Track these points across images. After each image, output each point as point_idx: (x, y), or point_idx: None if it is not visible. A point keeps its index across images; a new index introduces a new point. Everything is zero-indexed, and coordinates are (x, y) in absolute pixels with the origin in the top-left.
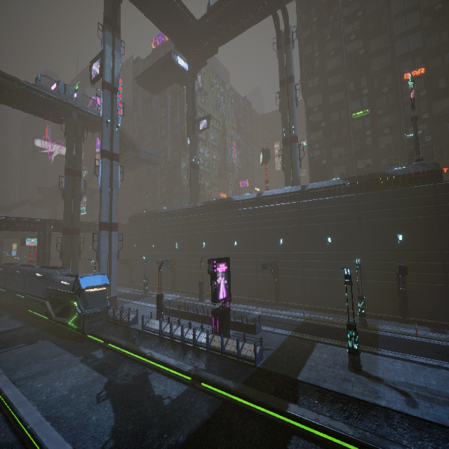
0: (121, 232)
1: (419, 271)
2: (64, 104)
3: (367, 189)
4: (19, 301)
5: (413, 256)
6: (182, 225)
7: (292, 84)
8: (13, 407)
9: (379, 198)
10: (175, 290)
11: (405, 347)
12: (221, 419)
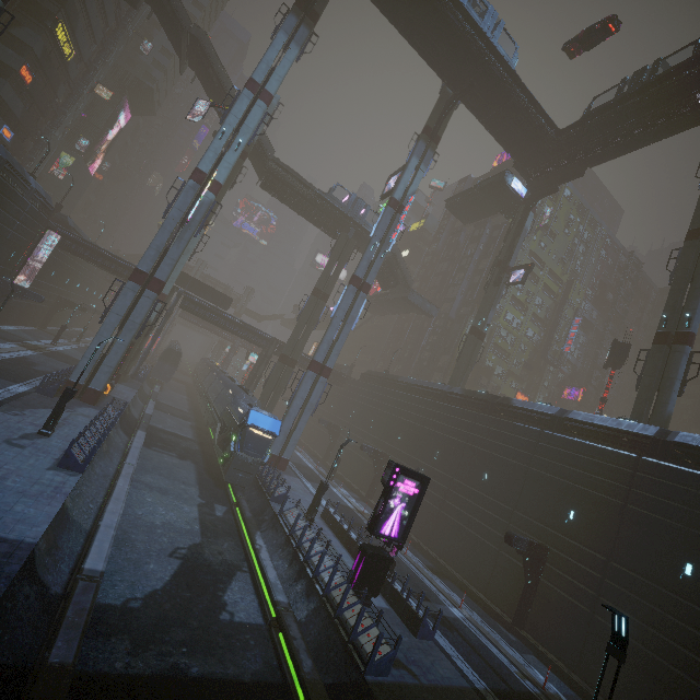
0: (345, 387)
1: None
2: (347, 219)
3: None
4: (207, 412)
5: None
6: (419, 410)
7: None
8: (110, 498)
9: None
10: (368, 499)
11: None
12: (256, 699)
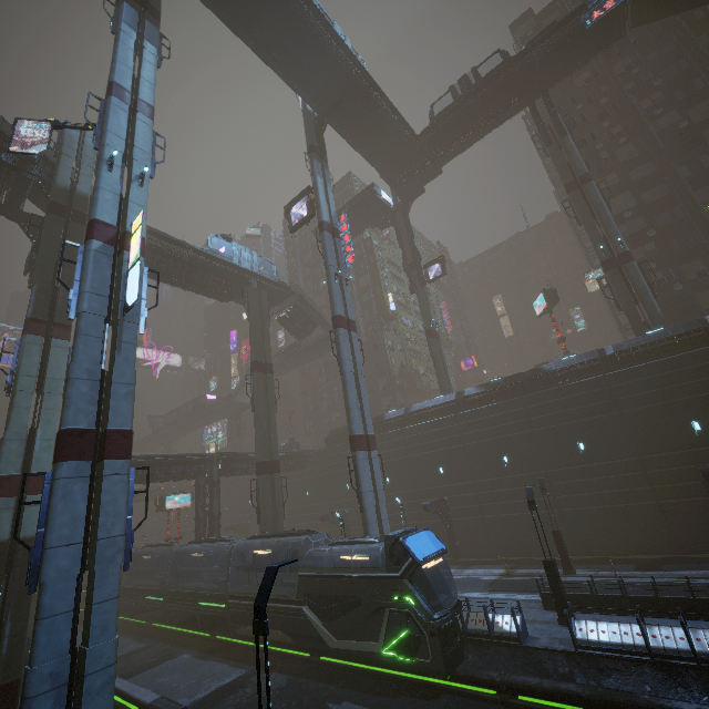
0: (313, 466)
1: None
2: (240, 272)
3: None
4: (209, 616)
5: None
6: (445, 432)
7: (592, 183)
8: None
9: None
10: (462, 561)
11: None
12: None
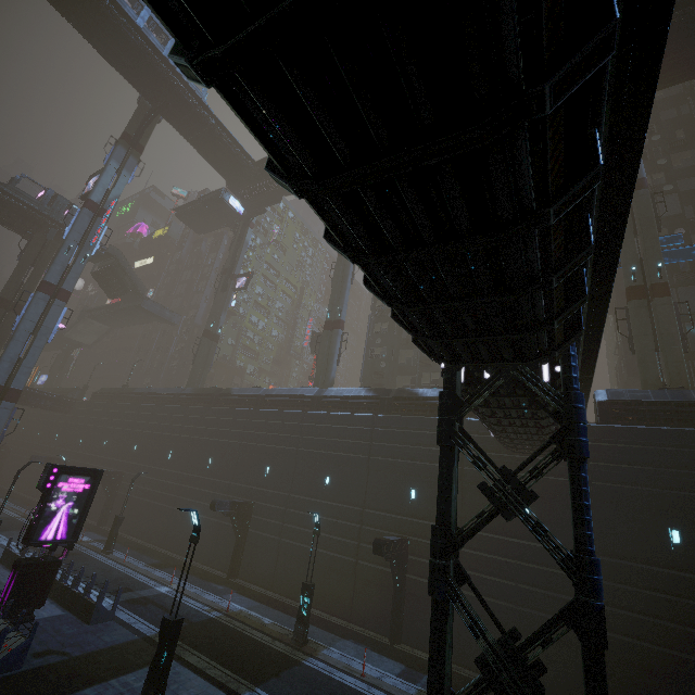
0: (72, 413)
1: (428, 558)
2: (43, 217)
3: (389, 410)
4: None
5: (423, 529)
6: (153, 418)
7: None
8: None
9: (397, 426)
10: (99, 527)
11: (307, 693)
12: None
